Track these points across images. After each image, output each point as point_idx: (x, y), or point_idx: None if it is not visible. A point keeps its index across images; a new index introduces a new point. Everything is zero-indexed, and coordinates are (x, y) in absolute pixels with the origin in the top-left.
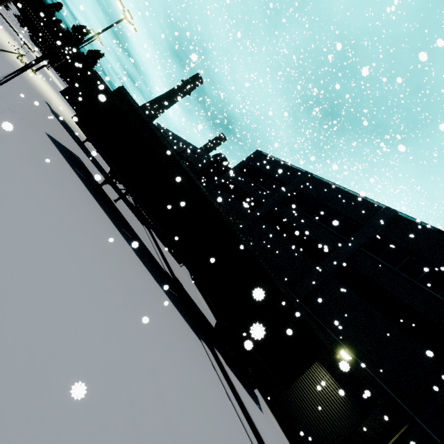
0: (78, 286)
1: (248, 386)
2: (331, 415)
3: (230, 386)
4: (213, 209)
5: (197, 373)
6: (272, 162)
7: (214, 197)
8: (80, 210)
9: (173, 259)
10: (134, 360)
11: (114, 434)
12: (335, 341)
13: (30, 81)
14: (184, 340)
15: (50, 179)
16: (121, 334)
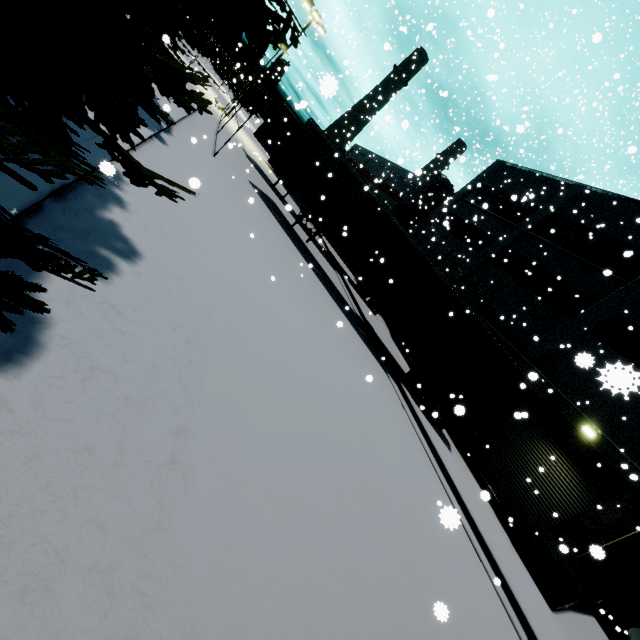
0: (285, 288)
1: (435, 424)
2: (555, 495)
3: (413, 413)
4: (403, 240)
5: (376, 383)
6: (520, 176)
7: (426, 237)
8: (280, 244)
9: (366, 307)
10: (322, 340)
11: (309, 354)
12: (578, 415)
13: (228, 129)
14: (367, 361)
15: (259, 219)
16: (313, 324)
